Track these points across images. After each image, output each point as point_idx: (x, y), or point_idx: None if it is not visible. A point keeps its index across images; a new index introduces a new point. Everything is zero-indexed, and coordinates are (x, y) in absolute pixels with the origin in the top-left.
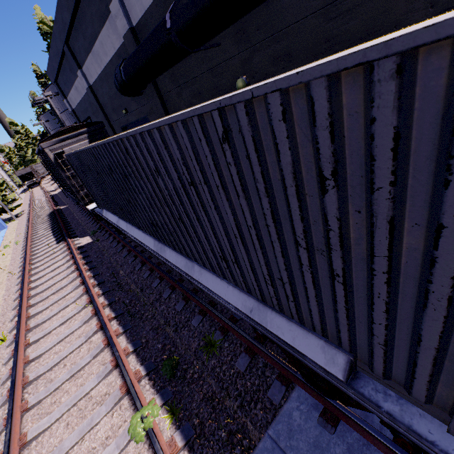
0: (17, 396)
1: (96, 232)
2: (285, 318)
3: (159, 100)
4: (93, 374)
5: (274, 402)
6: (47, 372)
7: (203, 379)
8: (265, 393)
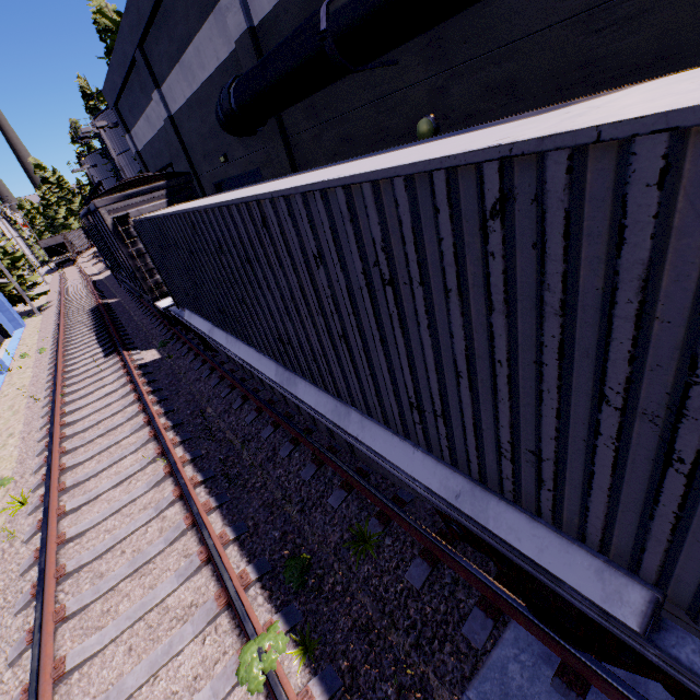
0: (48, 595)
1: (167, 343)
2: (525, 515)
3: (283, 145)
4: (170, 570)
5: (473, 644)
6: (95, 561)
7: (352, 595)
8: (458, 627)
